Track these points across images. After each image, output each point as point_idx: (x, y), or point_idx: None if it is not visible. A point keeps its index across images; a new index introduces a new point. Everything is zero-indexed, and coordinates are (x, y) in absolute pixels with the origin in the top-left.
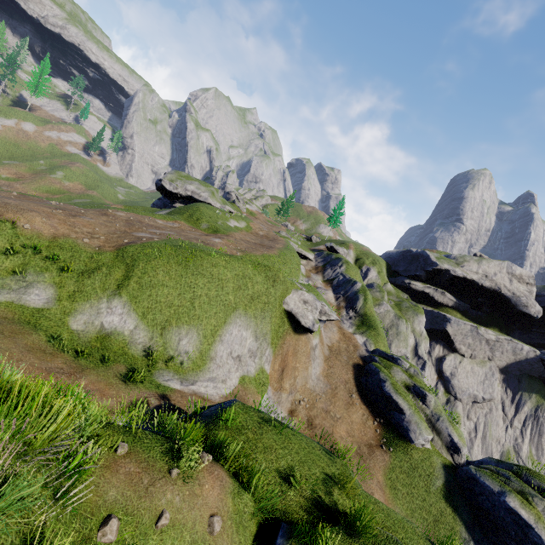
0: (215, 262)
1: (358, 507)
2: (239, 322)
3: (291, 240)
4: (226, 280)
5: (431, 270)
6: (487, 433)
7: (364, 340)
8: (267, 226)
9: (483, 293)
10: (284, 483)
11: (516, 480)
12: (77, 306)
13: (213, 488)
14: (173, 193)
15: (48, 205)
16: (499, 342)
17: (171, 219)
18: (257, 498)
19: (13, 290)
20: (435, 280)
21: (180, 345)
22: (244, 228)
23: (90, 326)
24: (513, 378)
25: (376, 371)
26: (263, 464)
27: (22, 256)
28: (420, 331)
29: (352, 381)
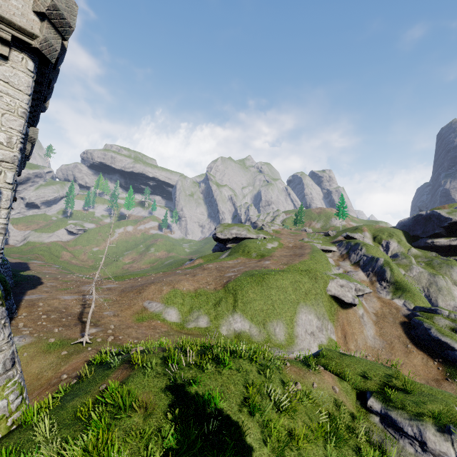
0: (276, 278)
1: (405, 380)
2: (304, 310)
3: (314, 242)
4: (286, 287)
5: (447, 225)
6: None
7: (402, 302)
8: (292, 238)
9: None
10: (363, 378)
11: None
12: (220, 322)
13: (329, 377)
14: (224, 239)
15: (180, 274)
16: None
17: (234, 258)
18: (351, 383)
19: (193, 321)
20: None
21: (276, 332)
22: (278, 246)
23: (229, 331)
24: None
25: (420, 323)
26: (348, 369)
27: (189, 304)
28: None
29: (404, 335)
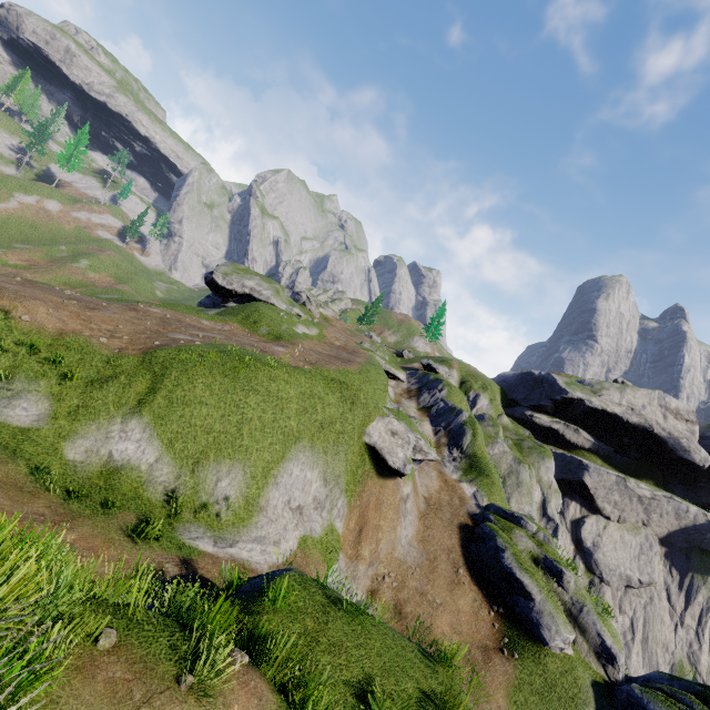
0: (275, 375)
1: None
2: (303, 458)
3: (377, 354)
4: (287, 399)
5: (559, 399)
6: (649, 634)
7: (473, 490)
8: (346, 336)
9: (629, 432)
10: (358, 705)
11: (702, 709)
12: (79, 426)
13: None
14: (226, 290)
15: (60, 294)
16: (656, 500)
17: (221, 320)
18: None
19: None
20: (565, 413)
21: (219, 487)
22: (316, 336)
23: (94, 456)
24: (678, 552)
25: (492, 535)
26: (327, 672)
27: (12, 356)
28: (548, 482)
29: (458, 548)
